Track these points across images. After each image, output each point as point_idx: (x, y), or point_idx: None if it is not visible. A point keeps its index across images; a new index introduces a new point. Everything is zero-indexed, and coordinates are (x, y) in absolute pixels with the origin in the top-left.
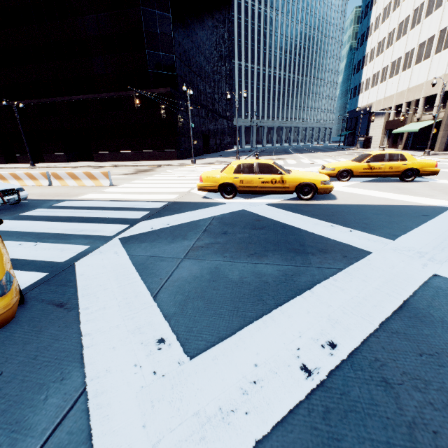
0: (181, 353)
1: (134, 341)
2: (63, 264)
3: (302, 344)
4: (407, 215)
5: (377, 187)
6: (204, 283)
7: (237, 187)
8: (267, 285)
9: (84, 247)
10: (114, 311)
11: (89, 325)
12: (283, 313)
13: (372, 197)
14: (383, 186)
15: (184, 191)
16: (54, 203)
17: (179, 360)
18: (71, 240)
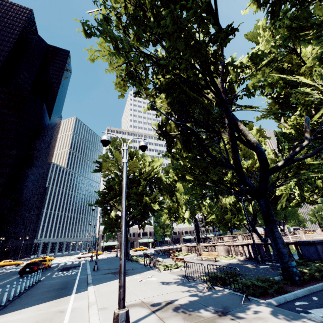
0: None
1: None
2: None
3: None
4: None
5: None
6: None
7: (3, 265)
8: None
9: None
10: None
11: None
12: None
13: None
14: None
15: None
16: None
17: None
18: None
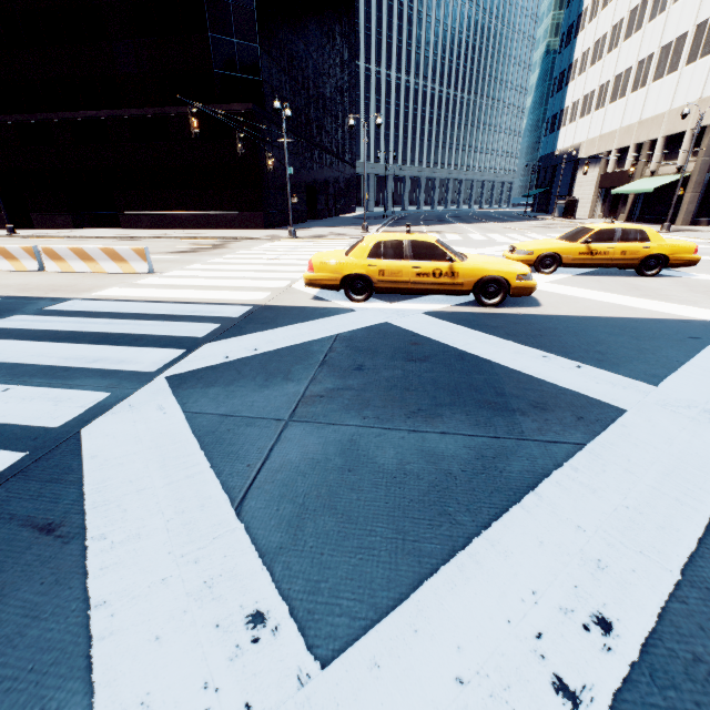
0: (302, 650)
1: (201, 622)
2: (57, 433)
3: (543, 622)
4: (664, 338)
5: (602, 284)
6: (331, 475)
7: (374, 281)
8: (452, 481)
9: (99, 395)
10: (158, 544)
11: (105, 581)
12: (493, 545)
13: (597, 302)
14: (612, 283)
15: (280, 286)
16: (46, 304)
17: (299, 669)
18: (74, 380)
